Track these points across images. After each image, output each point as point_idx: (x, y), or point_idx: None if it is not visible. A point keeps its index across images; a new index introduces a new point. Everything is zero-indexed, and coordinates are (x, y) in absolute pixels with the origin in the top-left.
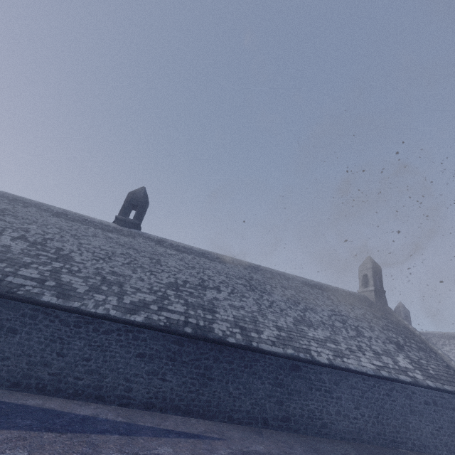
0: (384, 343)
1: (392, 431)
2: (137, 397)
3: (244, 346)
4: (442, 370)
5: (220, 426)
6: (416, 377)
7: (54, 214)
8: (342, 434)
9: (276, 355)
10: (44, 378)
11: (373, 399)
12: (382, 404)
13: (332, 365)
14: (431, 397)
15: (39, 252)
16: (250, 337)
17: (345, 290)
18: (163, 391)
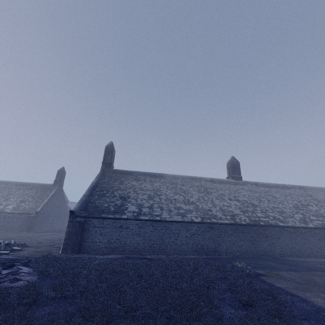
0: None
1: None
2: None
3: None
4: None
5: None
6: None
7: (210, 182)
8: None
9: None
10: (296, 252)
11: None
12: None
13: None
14: None
15: (244, 204)
16: None
17: None
18: None
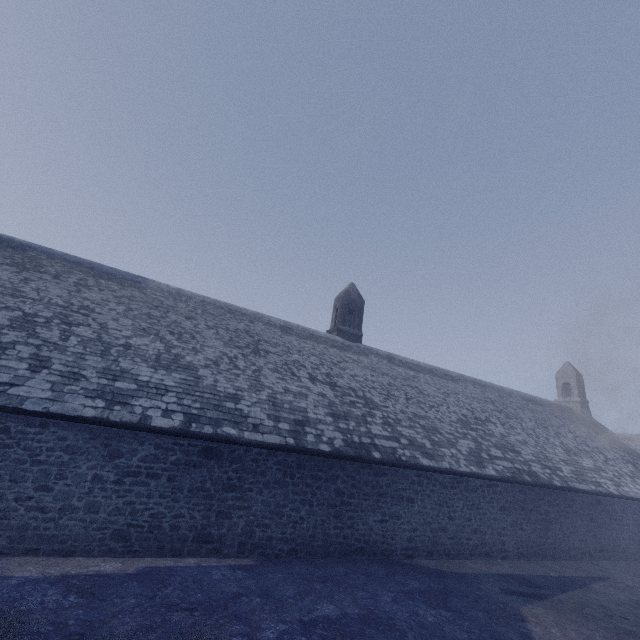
0: (624, 464)
1: None
2: (510, 548)
3: (567, 488)
4: None
5: (574, 564)
6: None
7: (281, 330)
8: (634, 556)
9: (588, 492)
10: (446, 543)
11: None
12: None
13: (622, 495)
14: None
15: (347, 397)
16: (561, 477)
17: (553, 402)
18: (524, 540)
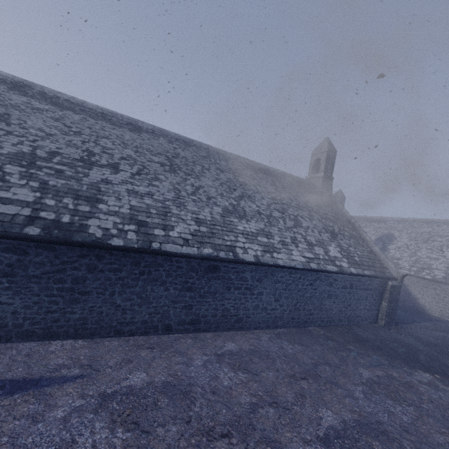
0: (320, 233)
1: (307, 314)
2: None
3: (137, 250)
4: (366, 256)
5: (98, 346)
6: (342, 266)
7: None
8: (256, 325)
9: (187, 257)
10: None
11: (296, 290)
12: (303, 293)
13: (258, 262)
14: (350, 281)
15: None
16: (151, 236)
17: (292, 176)
18: None
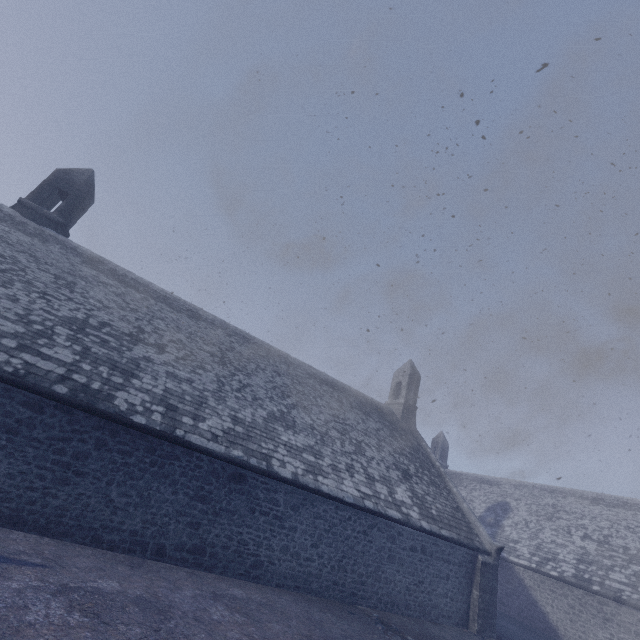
0: (387, 468)
1: (356, 581)
2: None
3: (158, 432)
4: (448, 512)
5: (68, 548)
6: (410, 515)
7: None
8: (281, 580)
9: (211, 454)
10: None
11: (343, 536)
12: (353, 544)
13: (296, 481)
14: (422, 542)
15: None
16: (178, 422)
17: (367, 396)
18: None
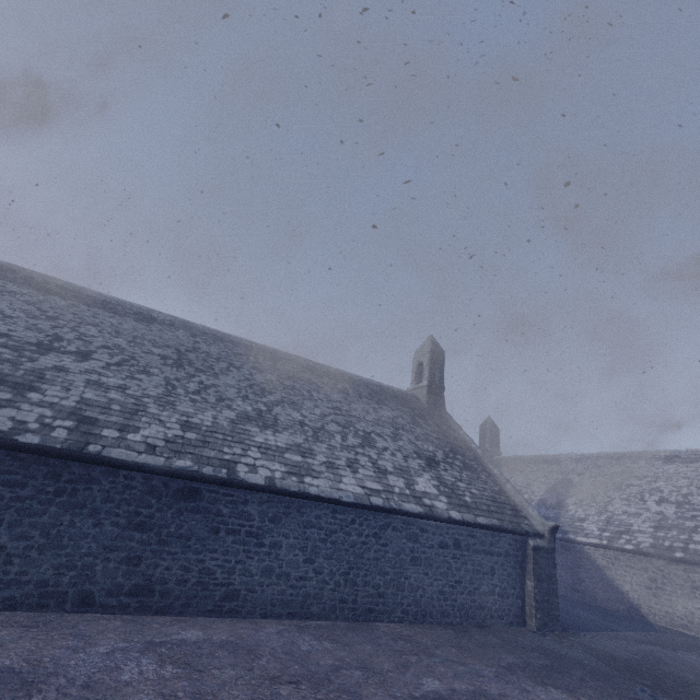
0: (406, 458)
1: (371, 594)
2: None
3: (59, 451)
4: (487, 497)
5: None
6: (434, 507)
7: None
8: (267, 608)
9: (143, 469)
10: None
11: (346, 543)
12: (361, 551)
13: (271, 487)
14: (454, 535)
15: None
16: (94, 436)
17: (382, 384)
18: None
